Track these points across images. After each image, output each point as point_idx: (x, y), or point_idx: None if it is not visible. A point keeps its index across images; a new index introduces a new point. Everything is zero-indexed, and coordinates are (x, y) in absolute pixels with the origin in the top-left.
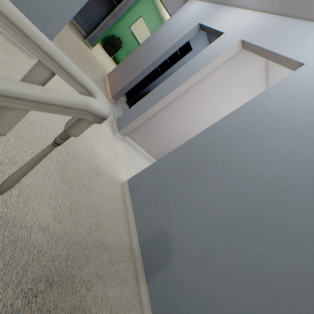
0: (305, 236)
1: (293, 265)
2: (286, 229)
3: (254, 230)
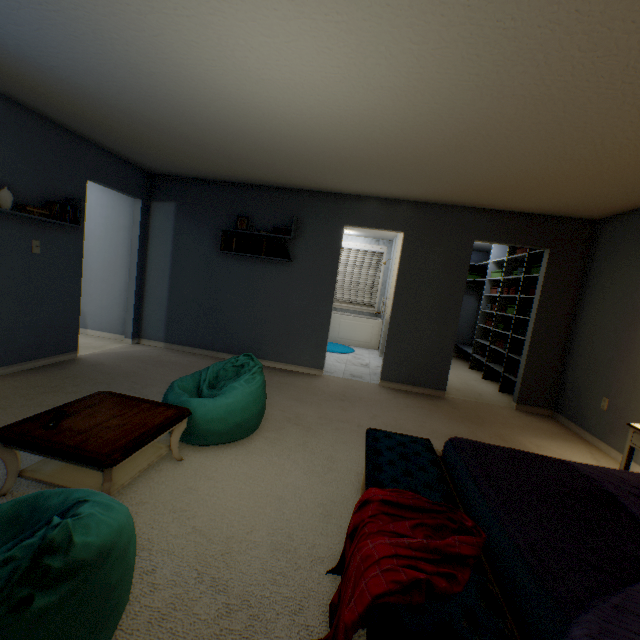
0: (98, 258)
1: (103, 269)
2: (94, 261)
3: (90, 272)
